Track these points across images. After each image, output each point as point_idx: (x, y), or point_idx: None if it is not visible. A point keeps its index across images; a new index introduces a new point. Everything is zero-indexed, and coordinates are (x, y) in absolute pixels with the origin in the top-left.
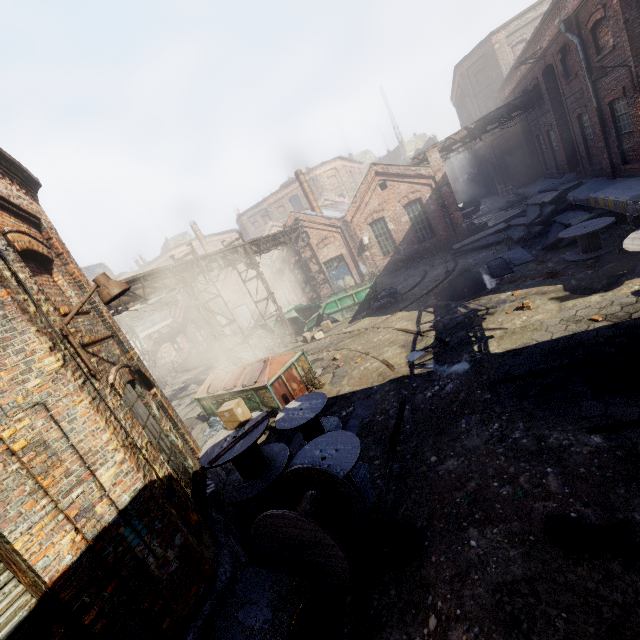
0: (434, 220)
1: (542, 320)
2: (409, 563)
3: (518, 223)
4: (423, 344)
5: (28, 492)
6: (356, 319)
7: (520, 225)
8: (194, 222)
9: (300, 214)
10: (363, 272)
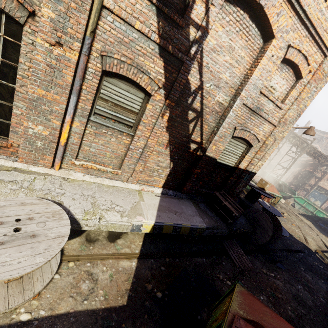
0: None
1: None
2: (273, 264)
3: None
4: None
5: (255, 150)
6: (303, 216)
7: None
8: None
9: None
10: None
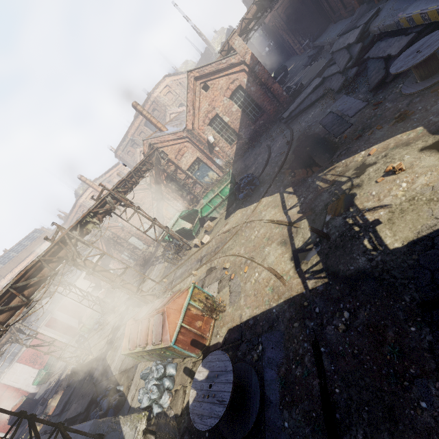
0: (258, 99)
1: (431, 184)
2: None
3: (331, 73)
4: (301, 238)
5: None
6: (229, 213)
7: (334, 74)
8: (80, 175)
9: (151, 139)
10: (220, 164)
